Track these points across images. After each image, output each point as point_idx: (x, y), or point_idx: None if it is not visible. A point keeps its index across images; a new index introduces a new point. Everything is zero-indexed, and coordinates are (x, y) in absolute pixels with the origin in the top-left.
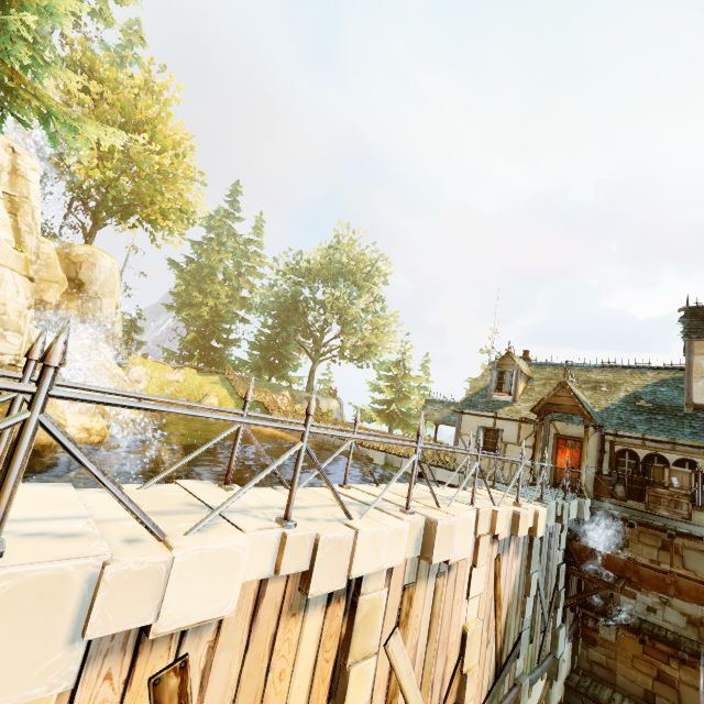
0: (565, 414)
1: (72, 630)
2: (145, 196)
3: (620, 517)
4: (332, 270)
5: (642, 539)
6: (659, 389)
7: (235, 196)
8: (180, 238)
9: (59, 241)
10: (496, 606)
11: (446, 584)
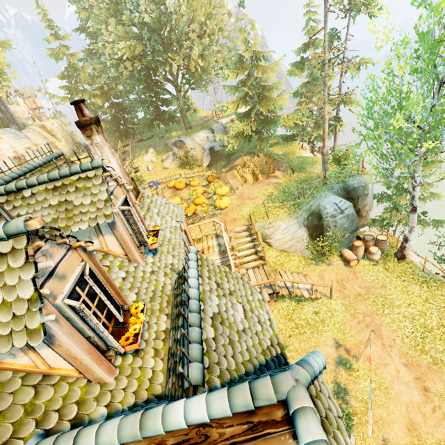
0: None
1: None
2: None
3: None
4: None
5: None
6: None
7: None
8: None
9: None
10: None
11: None
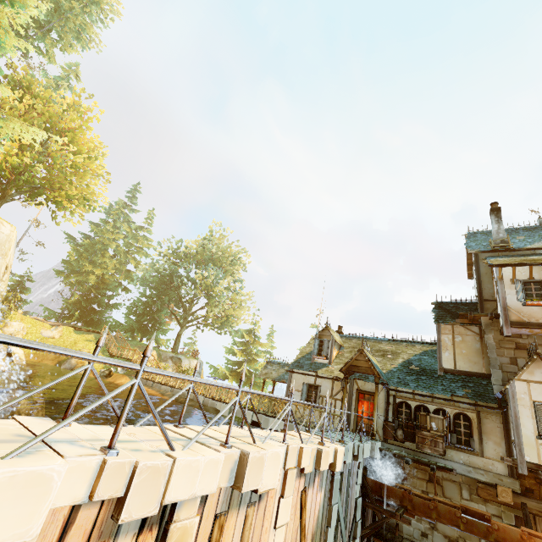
0: (363, 373)
1: None
2: (55, 182)
3: (400, 455)
4: (205, 256)
5: (416, 474)
6: (423, 358)
7: (135, 193)
8: (80, 218)
9: None
10: (301, 536)
11: (256, 514)
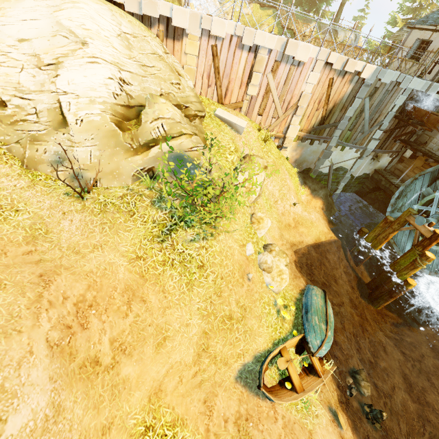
0: None
1: (199, 26)
2: None
3: None
4: None
5: None
6: None
7: None
8: None
9: None
10: (325, 98)
11: (295, 71)
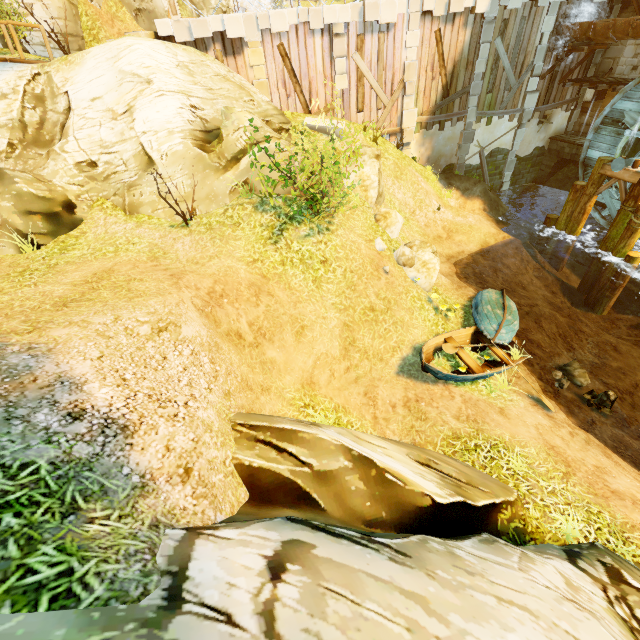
0: None
1: (257, 28)
2: None
3: None
4: None
5: None
6: None
7: None
8: None
9: None
10: (439, 60)
11: (386, 38)
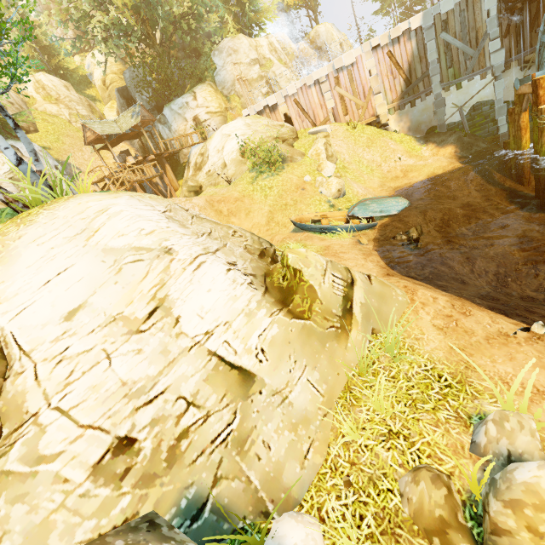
0: None
1: (282, 97)
2: None
3: None
4: None
5: None
6: None
7: None
8: None
9: (305, 38)
10: (395, 66)
11: (353, 71)
